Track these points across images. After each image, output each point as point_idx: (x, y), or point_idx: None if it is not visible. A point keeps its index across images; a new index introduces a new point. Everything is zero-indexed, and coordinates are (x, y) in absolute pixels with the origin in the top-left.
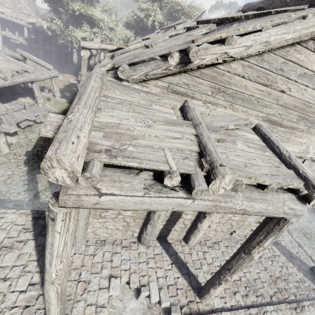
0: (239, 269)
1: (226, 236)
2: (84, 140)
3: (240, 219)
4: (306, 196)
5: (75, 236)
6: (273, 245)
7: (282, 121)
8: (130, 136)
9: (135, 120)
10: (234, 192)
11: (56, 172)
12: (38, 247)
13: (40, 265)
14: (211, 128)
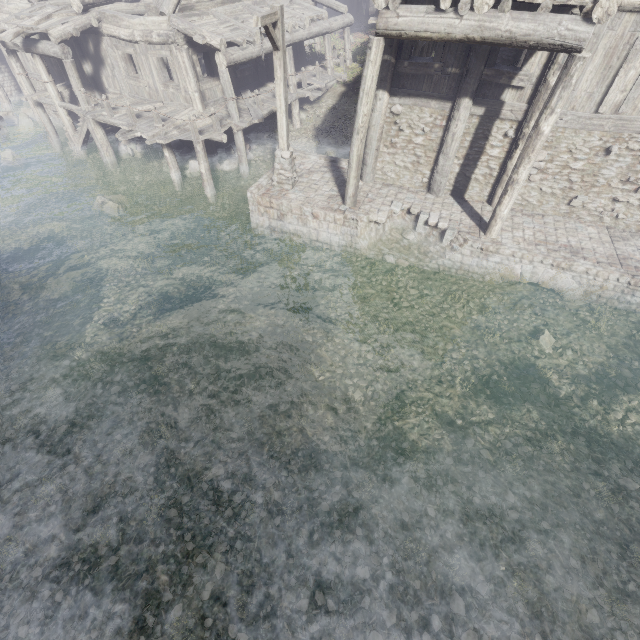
0: (525, 155)
1: (561, 210)
2: None
3: (587, 169)
4: (591, 11)
5: (366, 162)
6: None
7: None
8: None
9: None
10: (501, 14)
11: None
12: (335, 176)
13: (337, 184)
14: None
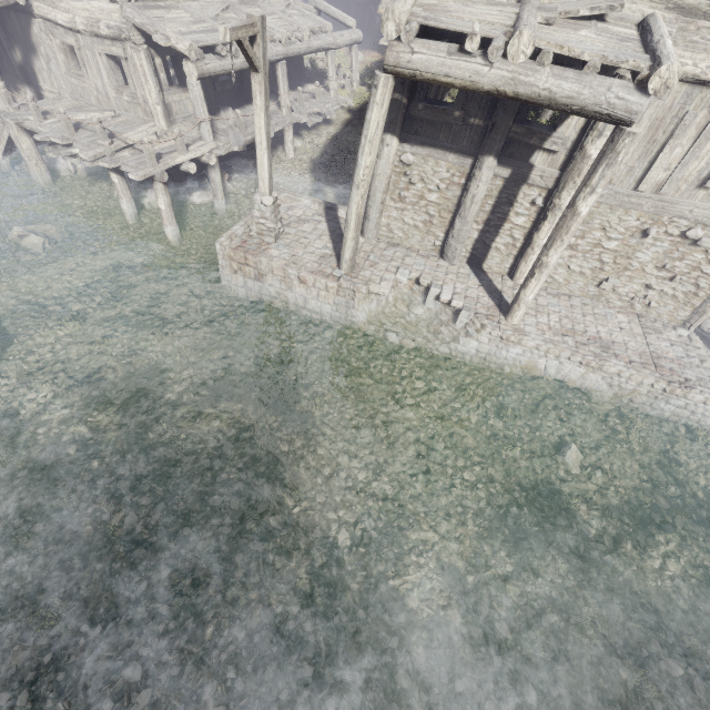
0: (558, 236)
1: (589, 291)
2: (408, 7)
3: (620, 251)
4: (647, 80)
5: (369, 216)
6: (695, 335)
7: (708, 6)
8: (445, 11)
9: (454, 3)
10: (540, 67)
11: (389, 25)
12: (331, 228)
13: (332, 239)
14: (545, 9)
